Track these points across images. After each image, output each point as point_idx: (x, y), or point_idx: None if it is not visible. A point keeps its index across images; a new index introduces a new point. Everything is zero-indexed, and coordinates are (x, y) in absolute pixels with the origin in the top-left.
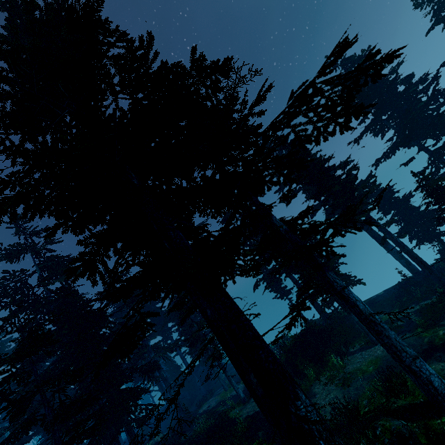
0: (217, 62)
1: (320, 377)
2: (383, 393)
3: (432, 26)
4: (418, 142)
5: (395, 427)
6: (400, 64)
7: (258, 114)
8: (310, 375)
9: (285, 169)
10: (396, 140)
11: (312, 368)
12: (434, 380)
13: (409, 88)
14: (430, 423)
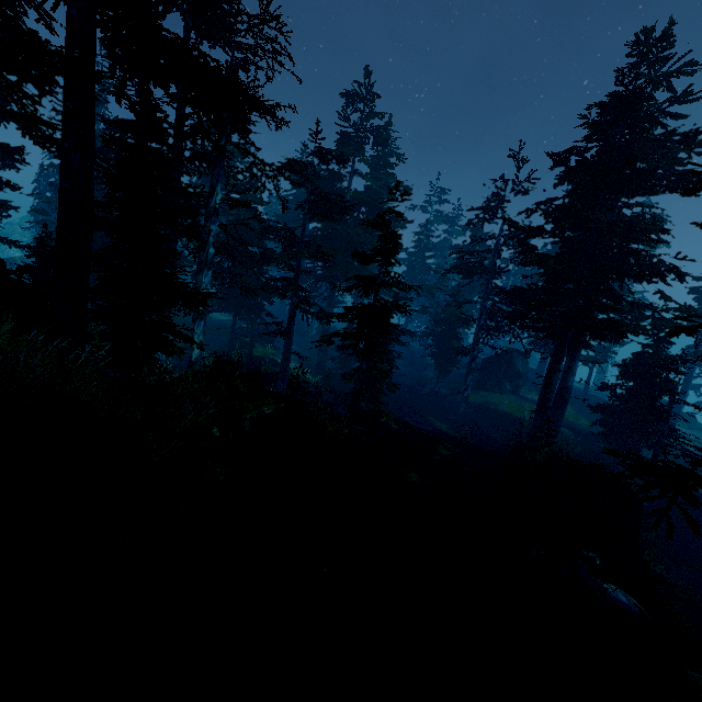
0: None
1: None
2: None
3: None
4: None
5: None
6: None
7: None
8: None
9: None
10: None
11: None
12: None
13: None
14: None
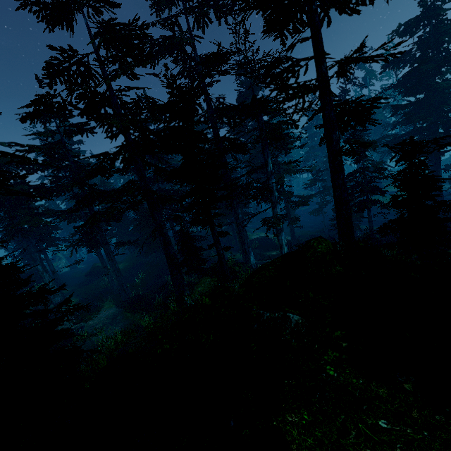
0: None
1: None
2: None
3: None
4: None
5: None
6: None
7: None
8: None
9: None
10: None
11: None
12: None
13: None
14: None
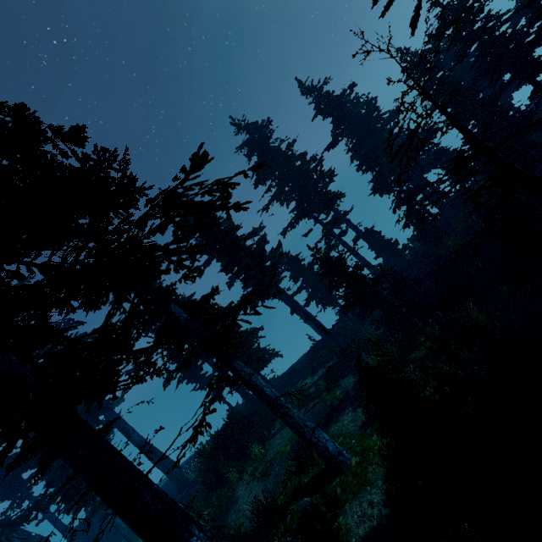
0: (61, 128)
1: (244, 475)
2: (296, 473)
3: (315, 114)
4: (314, 216)
5: (301, 507)
6: (294, 142)
7: (123, 203)
8: (233, 477)
9: (174, 255)
10: (297, 212)
11: (235, 468)
12: (329, 446)
13: (303, 166)
14: (328, 488)
